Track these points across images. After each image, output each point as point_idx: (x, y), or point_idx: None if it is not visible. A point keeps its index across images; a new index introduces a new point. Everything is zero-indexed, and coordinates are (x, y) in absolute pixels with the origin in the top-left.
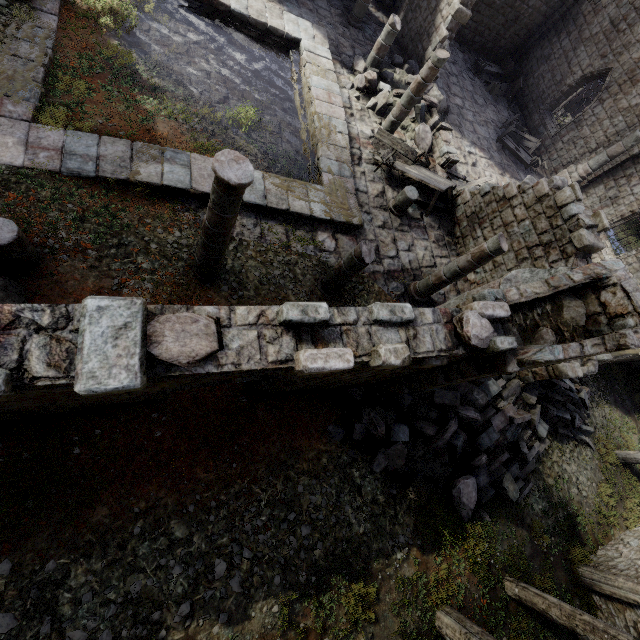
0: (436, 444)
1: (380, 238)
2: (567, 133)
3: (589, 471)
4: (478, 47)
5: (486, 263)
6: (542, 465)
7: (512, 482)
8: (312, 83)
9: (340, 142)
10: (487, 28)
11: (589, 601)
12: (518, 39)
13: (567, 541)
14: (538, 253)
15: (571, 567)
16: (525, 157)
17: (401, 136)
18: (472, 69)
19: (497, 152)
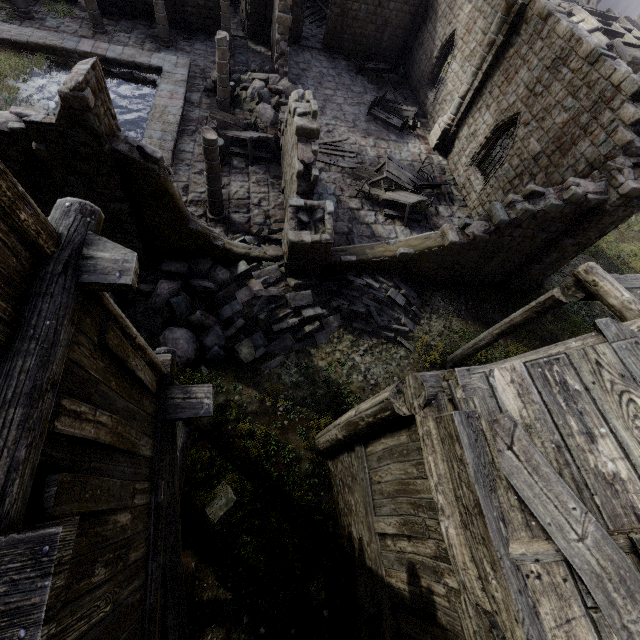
0: (152, 300)
1: (193, 180)
2: (440, 95)
3: (394, 367)
4: (364, 54)
5: (214, 158)
6: (317, 350)
7: (250, 348)
8: (159, 89)
9: (169, 120)
10: (363, 37)
11: (323, 468)
12: (398, 39)
13: (318, 413)
14: (292, 155)
15: (313, 435)
16: (396, 122)
17: (246, 116)
18: (355, 70)
19: (365, 122)
